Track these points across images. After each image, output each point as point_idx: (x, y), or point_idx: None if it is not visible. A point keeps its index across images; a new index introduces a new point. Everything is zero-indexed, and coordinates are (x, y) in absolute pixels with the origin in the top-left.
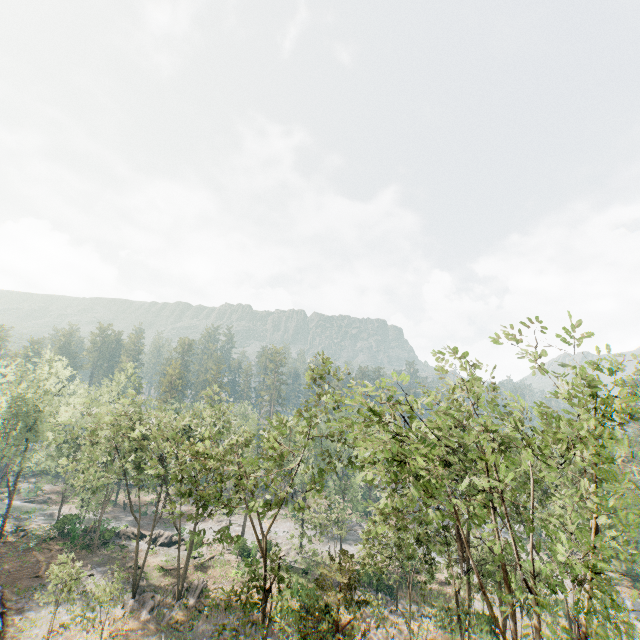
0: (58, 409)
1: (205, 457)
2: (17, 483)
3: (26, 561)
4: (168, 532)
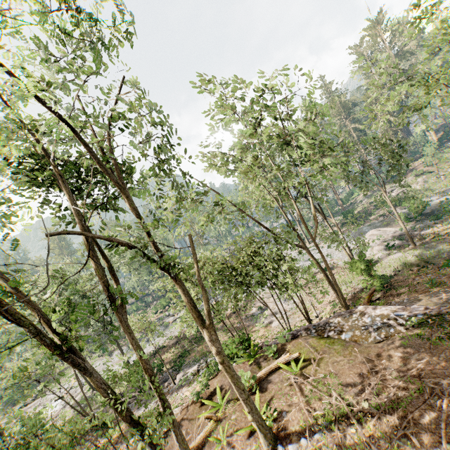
0: None
1: None
2: None
3: None
4: None
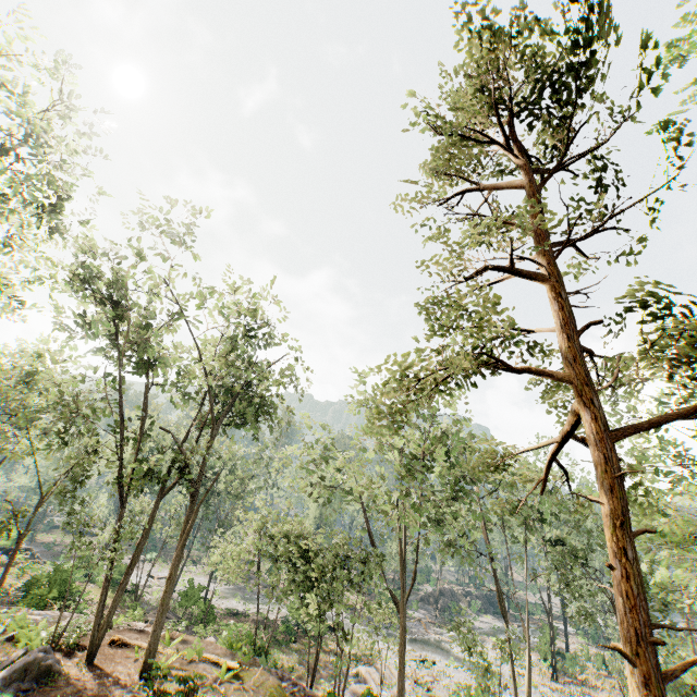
0: None
1: None
2: None
3: None
4: None
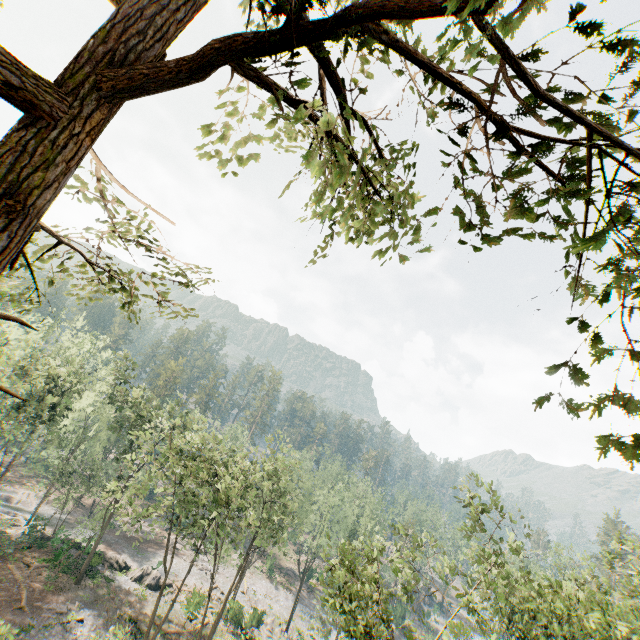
0: (81, 393)
1: (363, 578)
2: (11, 468)
3: (3, 577)
4: (156, 571)
